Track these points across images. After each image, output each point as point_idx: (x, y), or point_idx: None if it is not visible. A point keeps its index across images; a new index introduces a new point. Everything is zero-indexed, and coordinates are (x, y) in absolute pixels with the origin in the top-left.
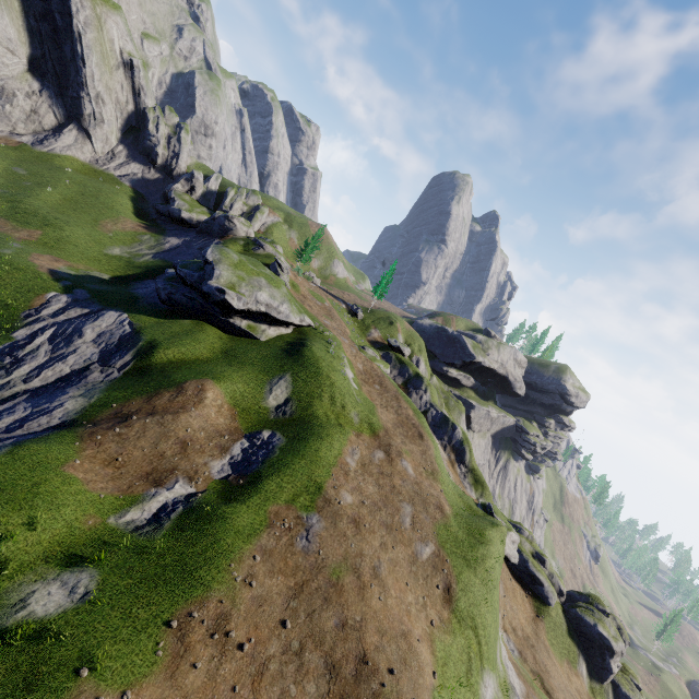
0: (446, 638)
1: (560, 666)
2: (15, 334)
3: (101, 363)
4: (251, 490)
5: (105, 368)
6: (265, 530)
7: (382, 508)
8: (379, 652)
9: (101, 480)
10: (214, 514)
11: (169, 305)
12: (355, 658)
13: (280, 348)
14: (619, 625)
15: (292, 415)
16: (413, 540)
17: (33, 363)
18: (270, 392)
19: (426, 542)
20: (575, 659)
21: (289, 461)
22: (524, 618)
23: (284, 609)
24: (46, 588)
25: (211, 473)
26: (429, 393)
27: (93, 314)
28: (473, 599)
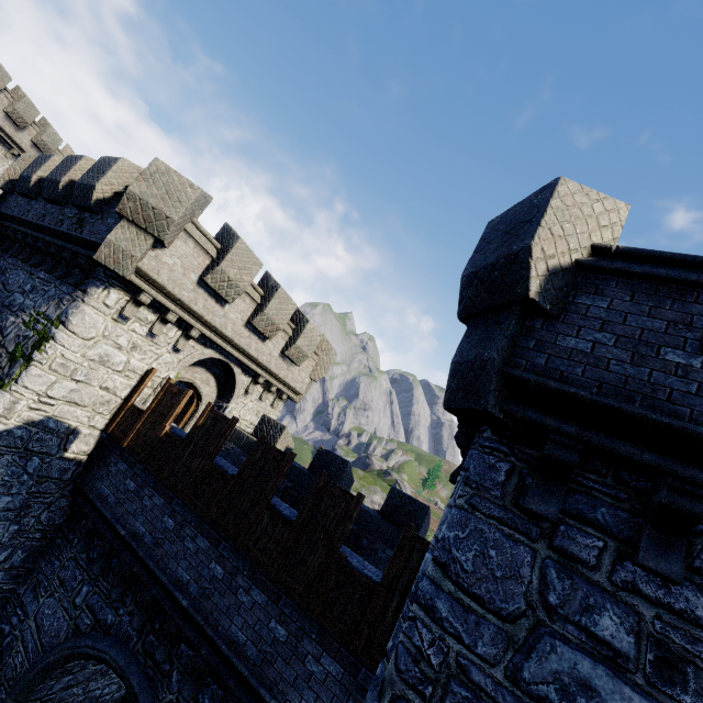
0: None
1: None
2: None
3: None
4: None
5: None
6: None
7: None
8: None
9: None
10: None
11: None
12: None
13: None
14: None
15: None
16: None
17: None
18: None
19: None
20: None
21: None
22: None
23: None
24: None
25: None
26: None
27: None
28: None
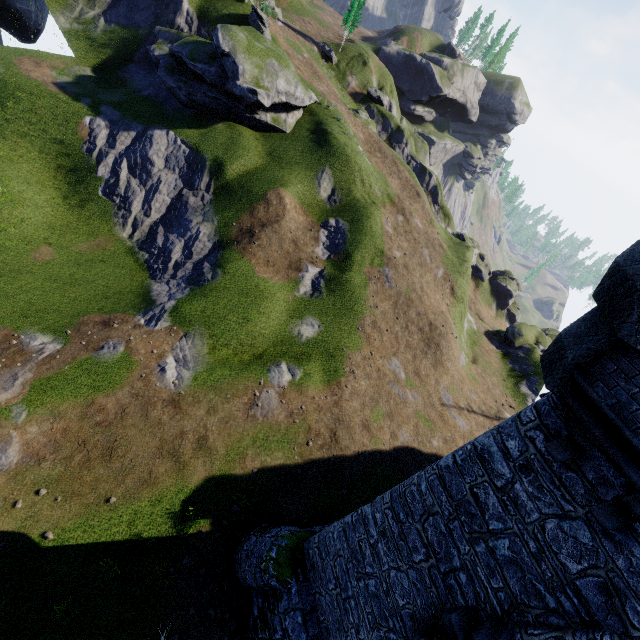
0: (453, 309)
1: (484, 308)
2: (99, 174)
3: (187, 188)
4: (349, 263)
5: (194, 192)
6: (369, 282)
7: (414, 255)
8: (436, 321)
9: (273, 275)
10: (343, 281)
11: (192, 108)
12: (428, 325)
13: (308, 140)
14: (518, 283)
15: (341, 202)
16: (432, 269)
17: (137, 198)
18: (319, 187)
19: (439, 268)
20: (491, 303)
21: (360, 239)
22: (470, 291)
23: (394, 314)
24: (302, 328)
25: (319, 257)
26: (410, 146)
27: (142, 137)
28: (463, 290)
